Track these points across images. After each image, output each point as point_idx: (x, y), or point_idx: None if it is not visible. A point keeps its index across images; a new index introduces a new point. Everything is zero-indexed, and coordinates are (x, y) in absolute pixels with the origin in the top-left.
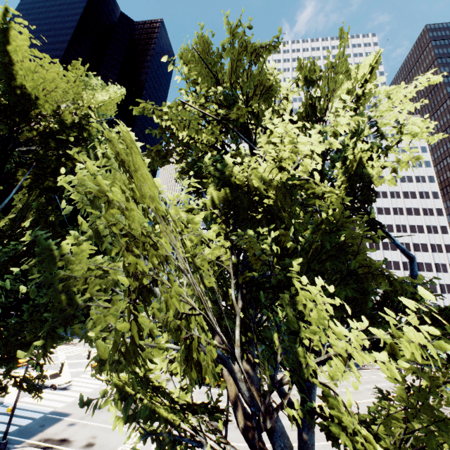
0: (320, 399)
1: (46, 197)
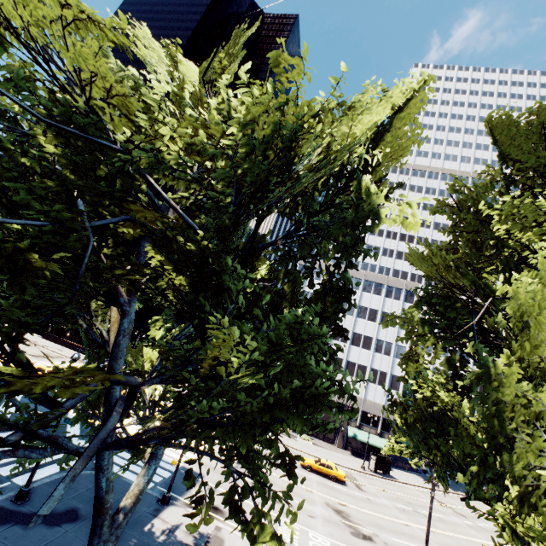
0: (458, 530)
1: (304, 258)
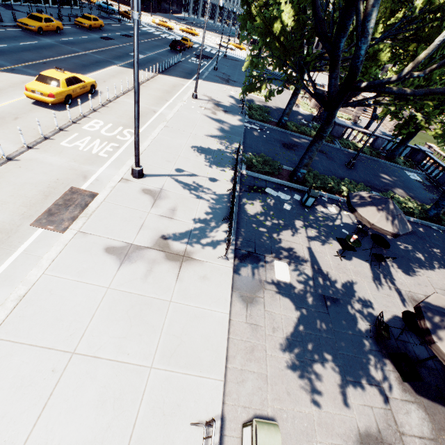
0: None
1: None
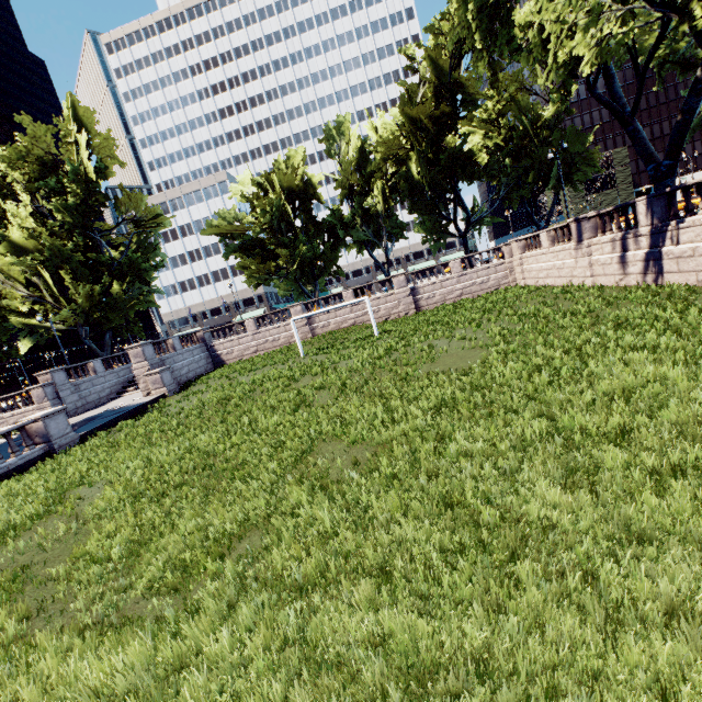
0: None
1: None
